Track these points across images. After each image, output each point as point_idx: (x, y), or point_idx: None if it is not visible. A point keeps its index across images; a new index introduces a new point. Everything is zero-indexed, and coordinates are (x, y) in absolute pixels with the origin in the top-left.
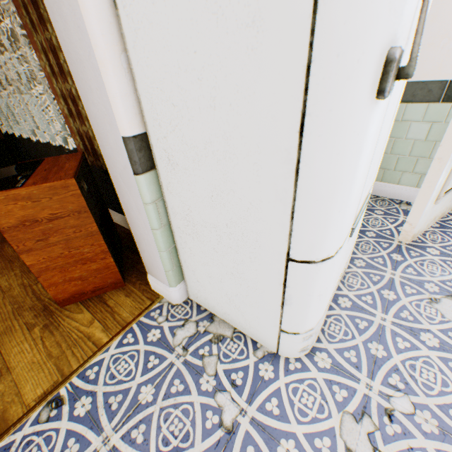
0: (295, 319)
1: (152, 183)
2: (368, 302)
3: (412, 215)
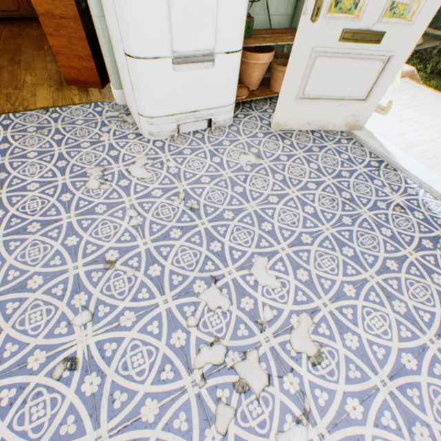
0: (139, 103)
1: (99, 4)
2: (210, 141)
3: (277, 105)
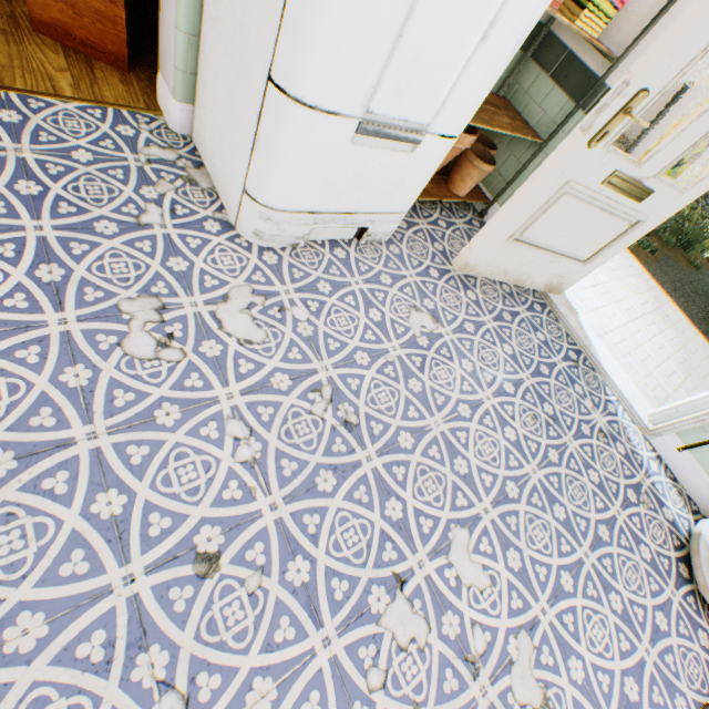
0: (258, 177)
1: None
2: (360, 269)
3: (477, 238)
